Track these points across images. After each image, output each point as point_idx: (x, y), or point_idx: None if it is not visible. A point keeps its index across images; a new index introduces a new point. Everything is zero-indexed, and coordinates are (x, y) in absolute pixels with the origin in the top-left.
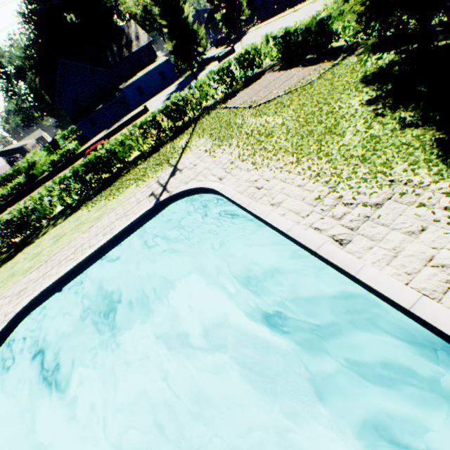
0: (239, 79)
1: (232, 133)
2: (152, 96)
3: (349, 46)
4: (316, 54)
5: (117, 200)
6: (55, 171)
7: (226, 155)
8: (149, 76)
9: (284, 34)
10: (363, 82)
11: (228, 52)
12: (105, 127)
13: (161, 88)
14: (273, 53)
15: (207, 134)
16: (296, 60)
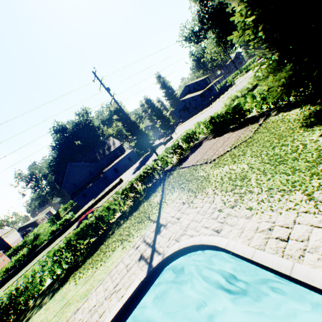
0: (186, 149)
1: (201, 183)
2: (123, 172)
3: (261, 114)
4: (236, 124)
5: (105, 267)
6: (53, 238)
7: (207, 204)
8: (121, 161)
9: (210, 119)
10: (305, 125)
11: (169, 139)
12: (93, 197)
13: (129, 166)
14: (203, 131)
15: (177, 188)
16: (223, 130)
